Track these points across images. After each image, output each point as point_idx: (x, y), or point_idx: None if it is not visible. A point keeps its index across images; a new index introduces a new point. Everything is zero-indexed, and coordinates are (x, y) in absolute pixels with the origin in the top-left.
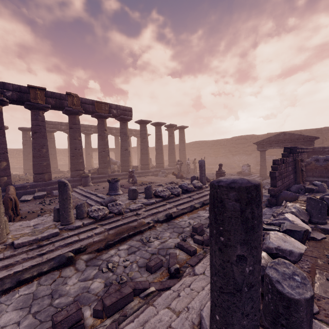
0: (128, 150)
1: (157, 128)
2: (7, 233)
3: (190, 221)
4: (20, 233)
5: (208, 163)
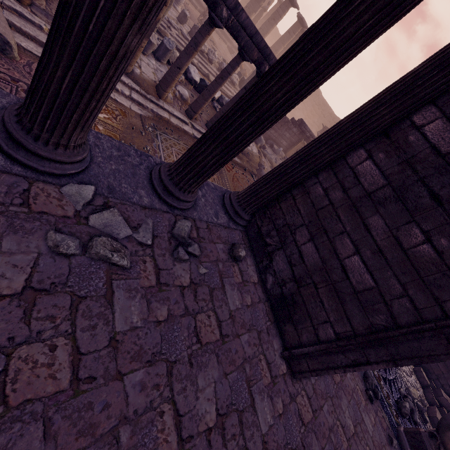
0: None
1: (286, 2)
2: None
3: None
4: None
5: (292, 114)
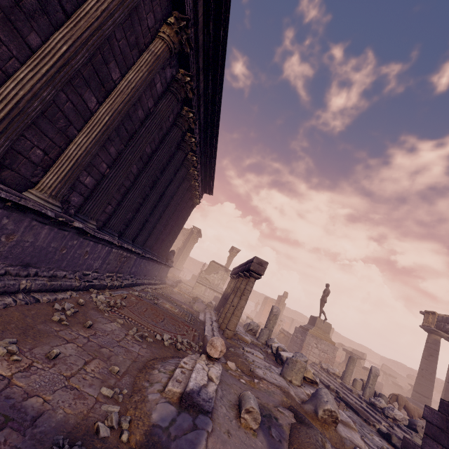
0: None
1: None
2: (356, 387)
3: (378, 440)
4: (357, 391)
5: None
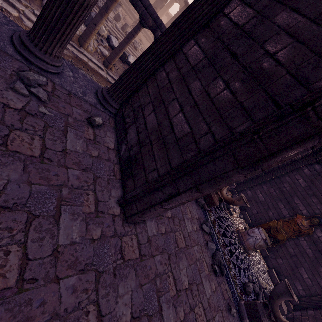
0: (156, 10)
1: None
2: None
3: None
4: None
5: None
